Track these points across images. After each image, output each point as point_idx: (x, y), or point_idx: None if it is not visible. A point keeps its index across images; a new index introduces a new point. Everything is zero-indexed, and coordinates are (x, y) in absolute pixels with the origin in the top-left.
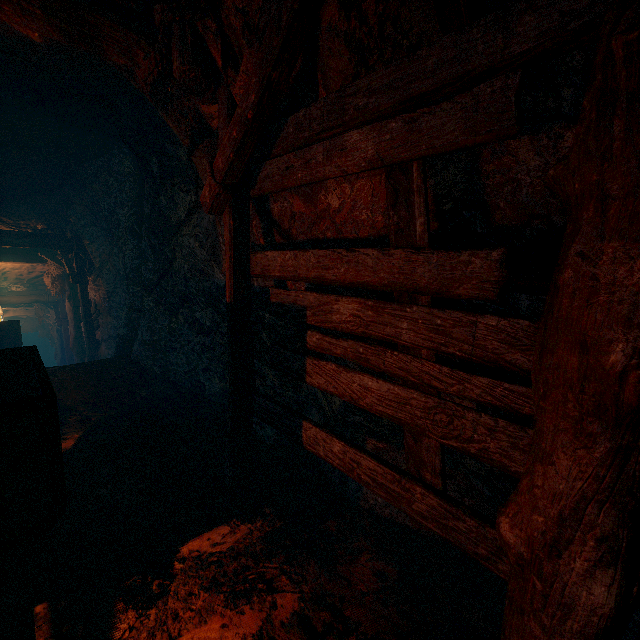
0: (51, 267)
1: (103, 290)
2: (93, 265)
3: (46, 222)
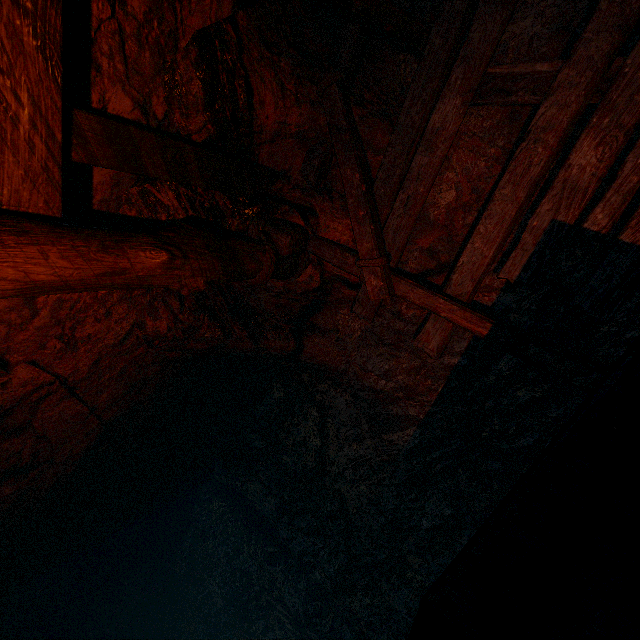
0: None
1: None
2: None
3: None
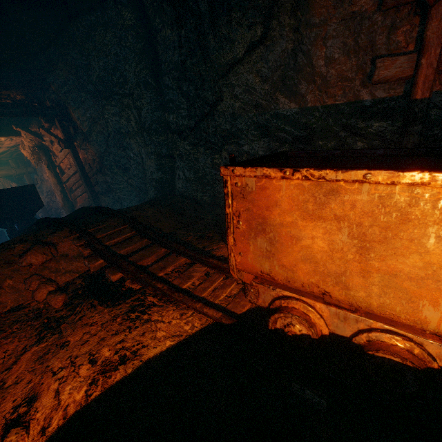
0: (27, 139)
1: (91, 152)
2: (76, 131)
3: (24, 92)
